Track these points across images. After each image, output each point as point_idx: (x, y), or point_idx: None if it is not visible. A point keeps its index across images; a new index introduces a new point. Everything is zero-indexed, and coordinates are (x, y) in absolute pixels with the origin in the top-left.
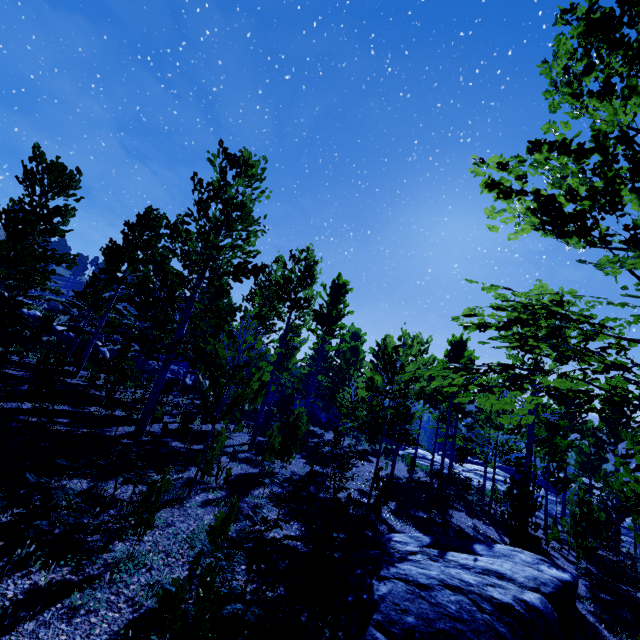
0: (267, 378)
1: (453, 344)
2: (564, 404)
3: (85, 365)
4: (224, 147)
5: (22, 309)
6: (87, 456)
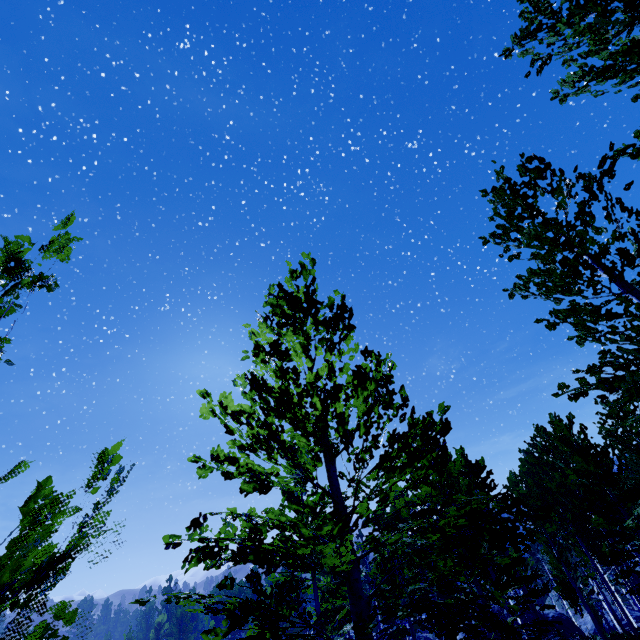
0: None
1: None
2: None
3: None
4: None
5: None
6: None
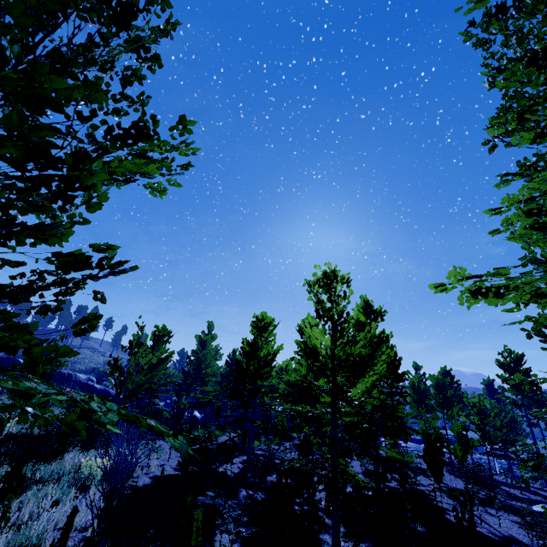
0: (476, 443)
1: (443, 374)
2: (491, 394)
3: (218, 433)
4: (366, 303)
5: (95, 386)
6: (413, 504)
